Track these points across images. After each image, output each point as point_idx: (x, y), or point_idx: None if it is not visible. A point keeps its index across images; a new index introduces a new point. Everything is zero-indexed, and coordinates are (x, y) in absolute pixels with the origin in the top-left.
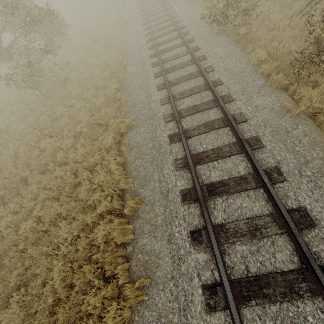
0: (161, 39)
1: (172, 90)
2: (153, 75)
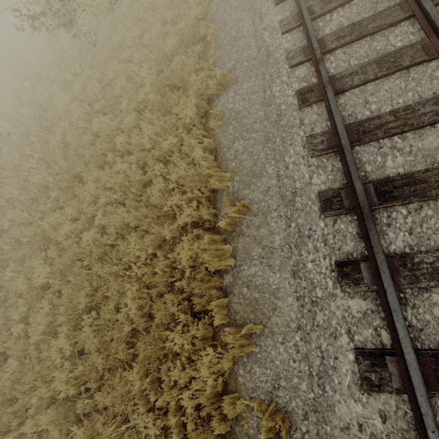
0: None
1: None
2: None
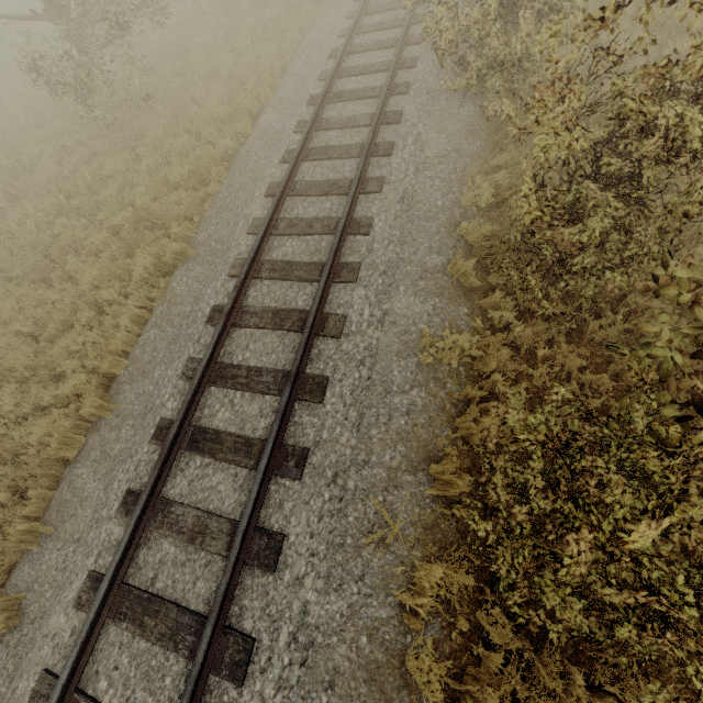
0: (359, 58)
1: (287, 207)
2: (284, 152)
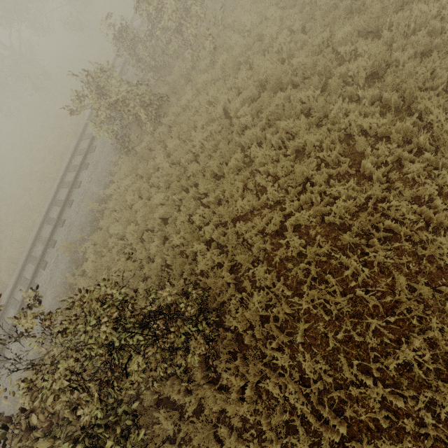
0: None
1: None
2: None
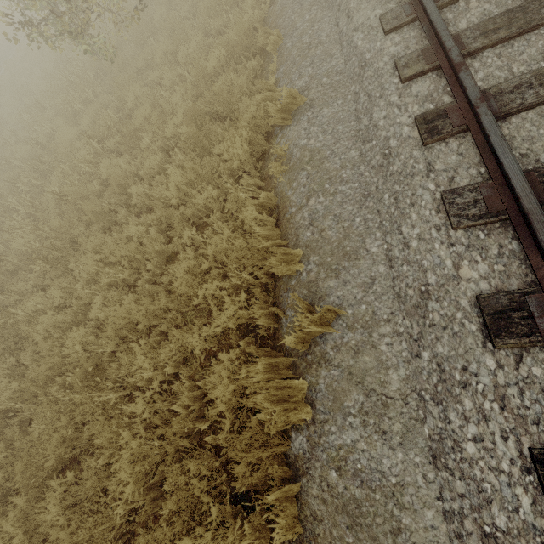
0: None
1: None
2: None
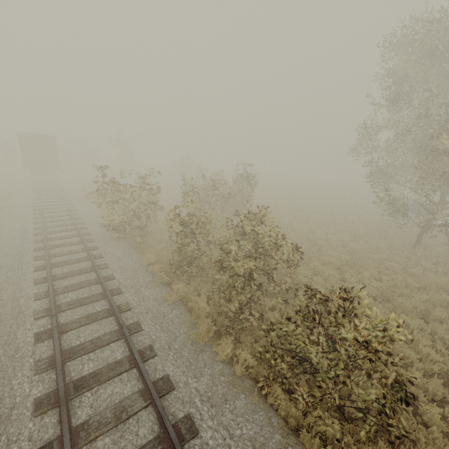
0: (55, 234)
1: (56, 284)
2: (32, 268)
